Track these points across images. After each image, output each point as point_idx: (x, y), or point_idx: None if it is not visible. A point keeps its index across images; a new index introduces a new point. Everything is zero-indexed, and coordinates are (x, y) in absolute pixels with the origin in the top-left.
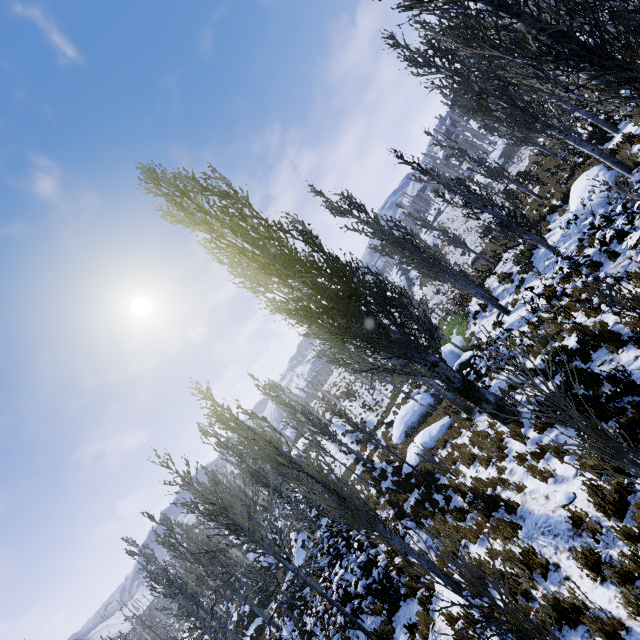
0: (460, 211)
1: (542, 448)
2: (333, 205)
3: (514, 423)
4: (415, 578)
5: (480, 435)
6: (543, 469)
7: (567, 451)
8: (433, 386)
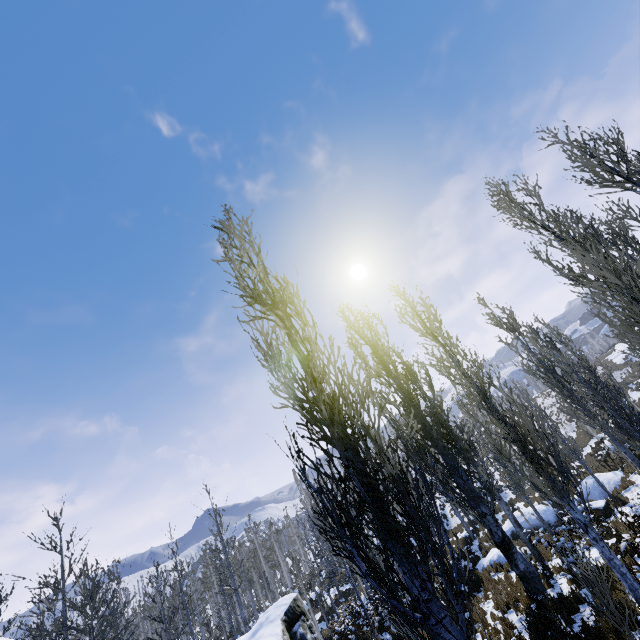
0: (585, 392)
1: (510, 624)
2: (490, 318)
3: (527, 596)
4: (415, 634)
5: (514, 585)
6: (501, 636)
7: (512, 637)
8: (511, 520)
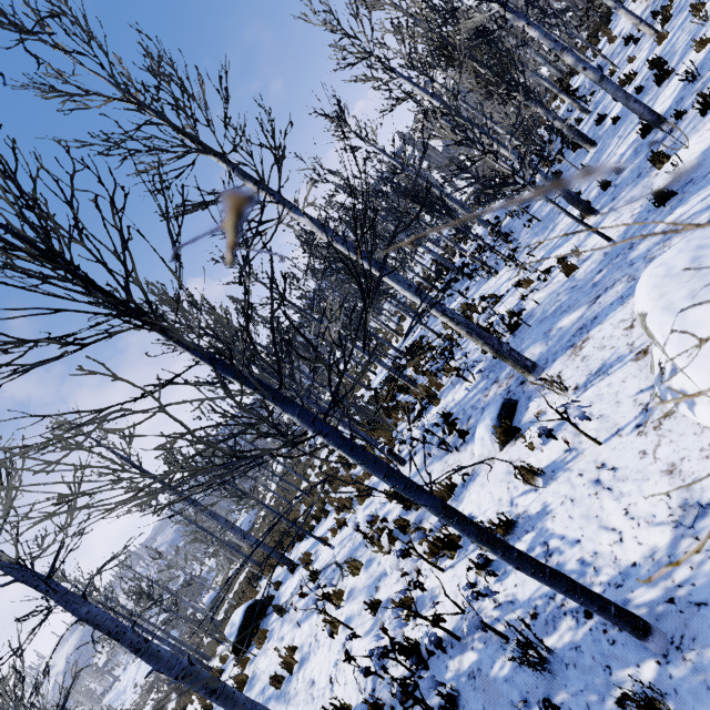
0: None
1: None
2: None
3: None
4: None
5: None
6: None
7: None
8: None
